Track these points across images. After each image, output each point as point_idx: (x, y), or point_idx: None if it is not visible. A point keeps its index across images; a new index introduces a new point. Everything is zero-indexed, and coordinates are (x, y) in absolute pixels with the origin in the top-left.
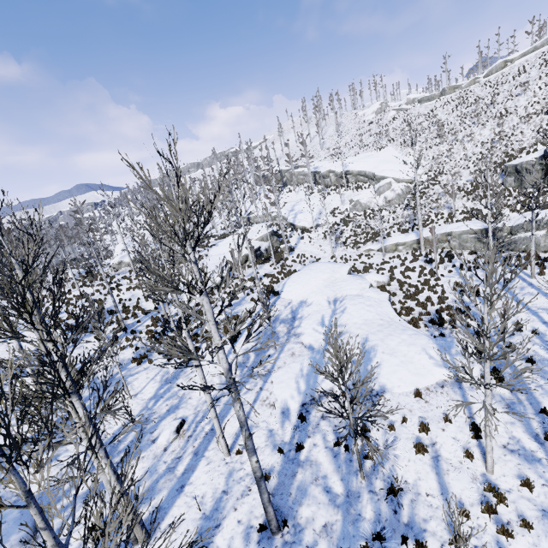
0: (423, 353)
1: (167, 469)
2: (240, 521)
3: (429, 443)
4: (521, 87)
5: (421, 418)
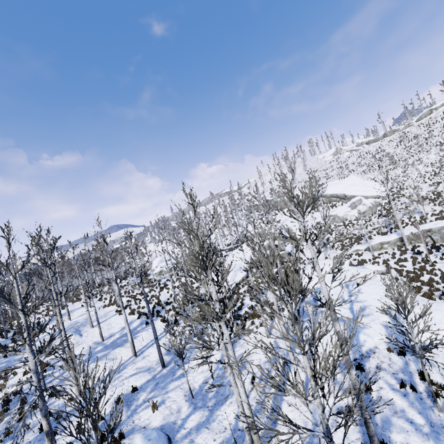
0: None
1: (255, 410)
2: None
3: None
4: None
5: None
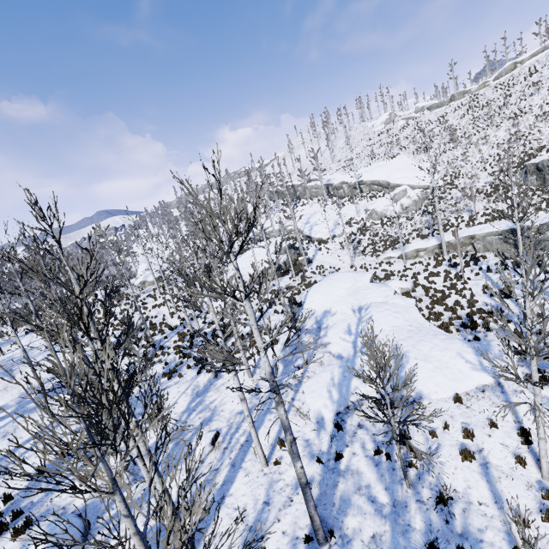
0: (458, 357)
1: (206, 481)
2: (284, 532)
3: (475, 449)
4: (533, 87)
5: (464, 424)
